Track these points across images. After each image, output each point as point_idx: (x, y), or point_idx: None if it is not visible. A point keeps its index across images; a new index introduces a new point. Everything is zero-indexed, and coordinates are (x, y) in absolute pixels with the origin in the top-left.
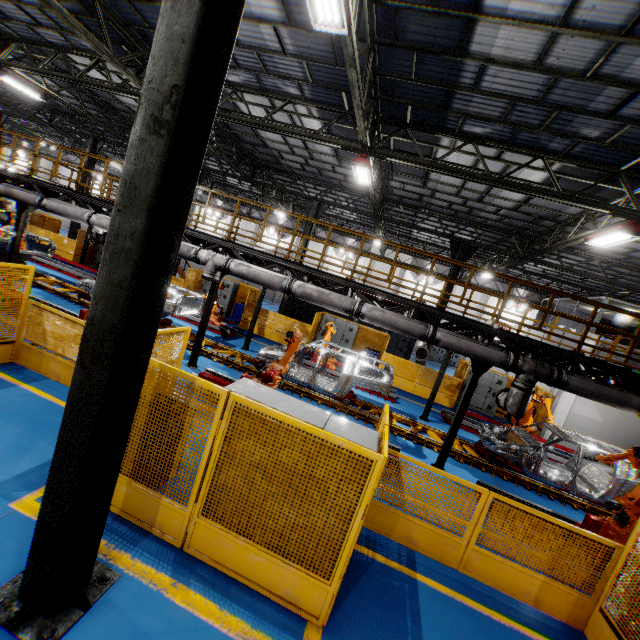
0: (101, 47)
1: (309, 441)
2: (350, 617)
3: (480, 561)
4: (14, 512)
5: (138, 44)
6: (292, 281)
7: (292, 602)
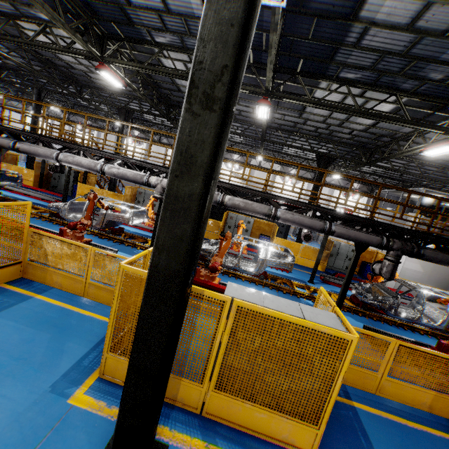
0: (55, 16)
1: (298, 330)
2: (327, 445)
3: (390, 386)
4: (72, 407)
5: (82, 13)
6: (223, 196)
7: (289, 442)
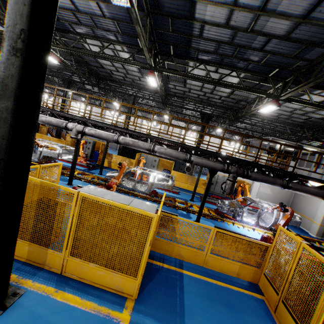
0: None
1: (121, 212)
2: (149, 294)
3: (212, 261)
4: None
5: None
6: (118, 136)
7: (119, 291)
